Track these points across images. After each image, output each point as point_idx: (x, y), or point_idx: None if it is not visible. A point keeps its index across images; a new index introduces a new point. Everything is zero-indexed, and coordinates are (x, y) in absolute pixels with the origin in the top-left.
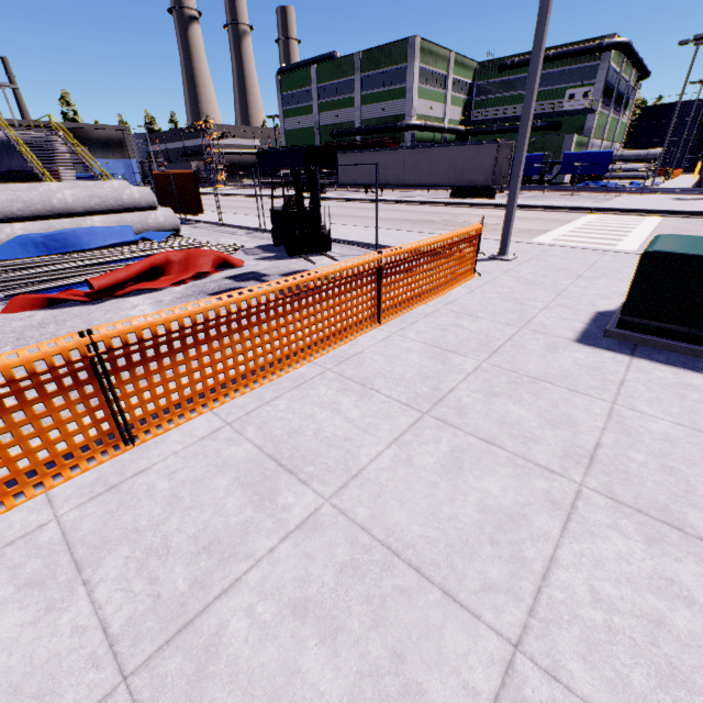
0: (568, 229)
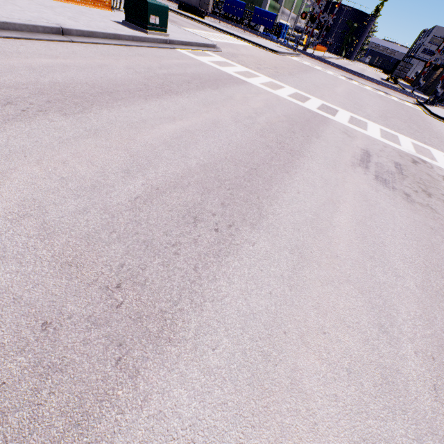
0: (202, 32)
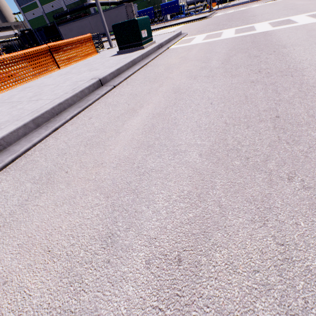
0: None
